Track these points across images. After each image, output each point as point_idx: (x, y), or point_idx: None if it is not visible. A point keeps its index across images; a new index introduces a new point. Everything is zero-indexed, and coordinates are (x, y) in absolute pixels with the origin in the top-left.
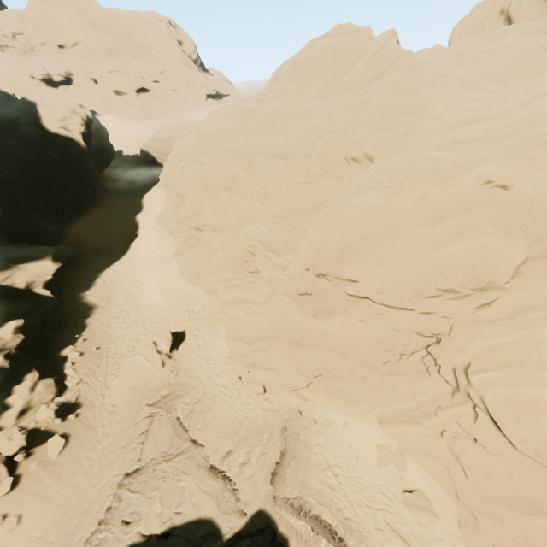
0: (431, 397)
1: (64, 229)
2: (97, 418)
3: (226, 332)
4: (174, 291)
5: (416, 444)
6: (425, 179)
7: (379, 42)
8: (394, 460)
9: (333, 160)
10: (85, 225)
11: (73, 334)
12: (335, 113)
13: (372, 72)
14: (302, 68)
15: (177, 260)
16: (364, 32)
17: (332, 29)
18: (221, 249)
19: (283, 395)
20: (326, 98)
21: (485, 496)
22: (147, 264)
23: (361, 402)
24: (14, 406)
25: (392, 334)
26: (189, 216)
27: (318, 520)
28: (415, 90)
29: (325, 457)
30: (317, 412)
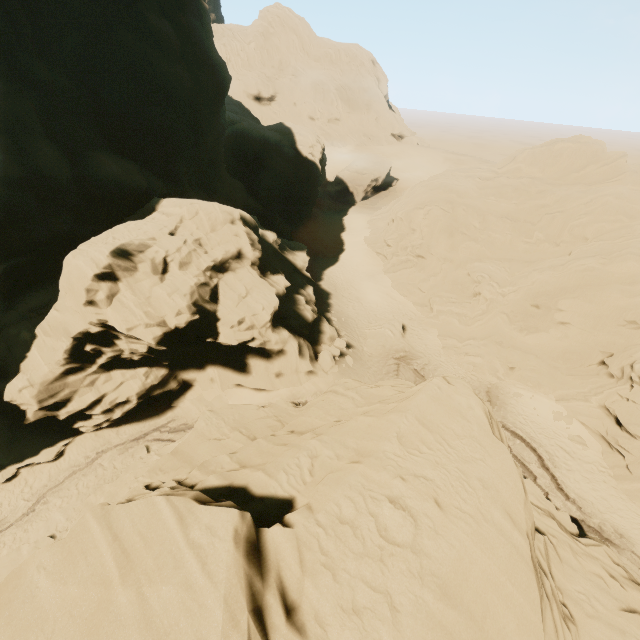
0: (600, 385)
1: (293, 232)
2: (363, 356)
3: (439, 332)
4: (388, 297)
5: (583, 411)
6: (632, 259)
7: (611, 157)
8: (564, 419)
9: (555, 231)
10: (306, 232)
11: (326, 307)
12: (565, 200)
13: (599, 176)
14: (539, 158)
15: (388, 276)
16: (600, 146)
17: (574, 137)
18: (442, 274)
19: (486, 375)
20: (556, 186)
21: (628, 423)
22: (359, 274)
23: (546, 387)
24: (325, 333)
25: (580, 348)
26: (417, 245)
27: (514, 433)
28: (634, 201)
29: (516, 410)
30: (510, 388)
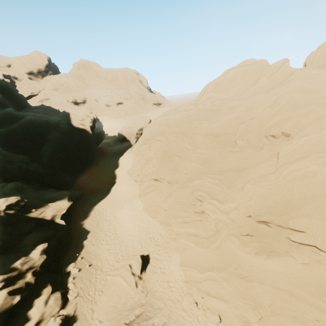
0: None
1: (75, 179)
2: None
3: (180, 259)
4: (140, 221)
5: None
6: None
7: (276, 66)
8: None
9: (254, 136)
10: (87, 176)
11: (75, 253)
12: (251, 108)
13: (273, 83)
14: (222, 85)
15: (141, 199)
16: (263, 62)
17: (241, 63)
18: (174, 194)
19: None
20: (241, 100)
21: None
22: (121, 202)
23: None
24: (33, 318)
25: None
26: (151, 172)
27: None
28: (316, 90)
29: None
30: None
